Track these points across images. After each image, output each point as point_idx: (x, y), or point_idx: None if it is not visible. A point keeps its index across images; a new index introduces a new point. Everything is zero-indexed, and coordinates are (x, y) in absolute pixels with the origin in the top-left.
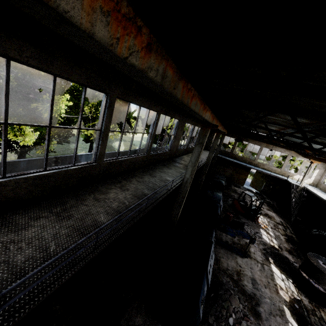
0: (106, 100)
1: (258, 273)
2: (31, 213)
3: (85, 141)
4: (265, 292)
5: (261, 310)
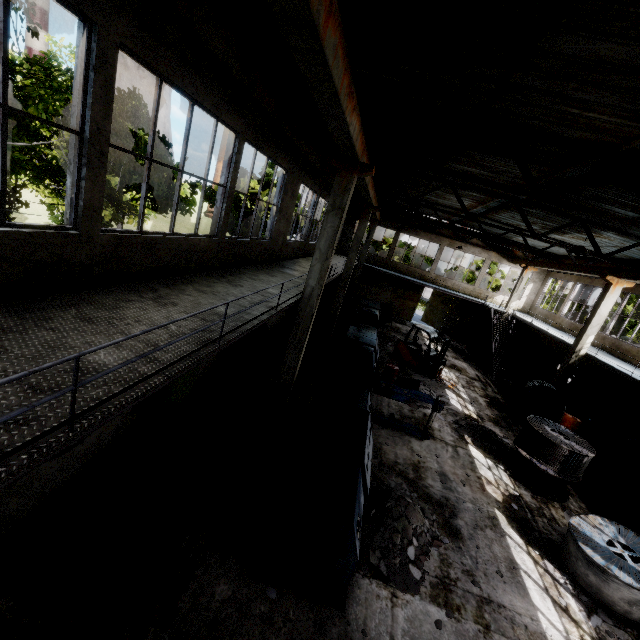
0: (88, 43)
1: (449, 462)
2: None
3: None
4: (463, 492)
5: (460, 524)
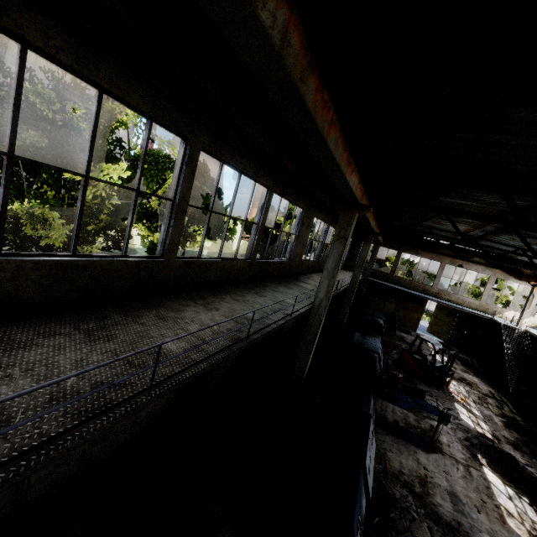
0: (185, 151)
1: (461, 482)
2: (41, 327)
3: (149, 252)
4: (478, 519)
5: None
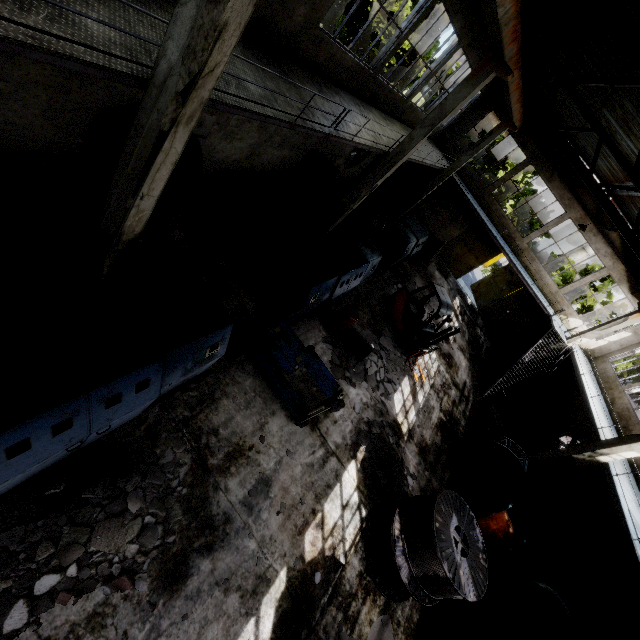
0: None
1: (297, 470)
2: None
3: None
4: (266, 521)
5: (200, 568)
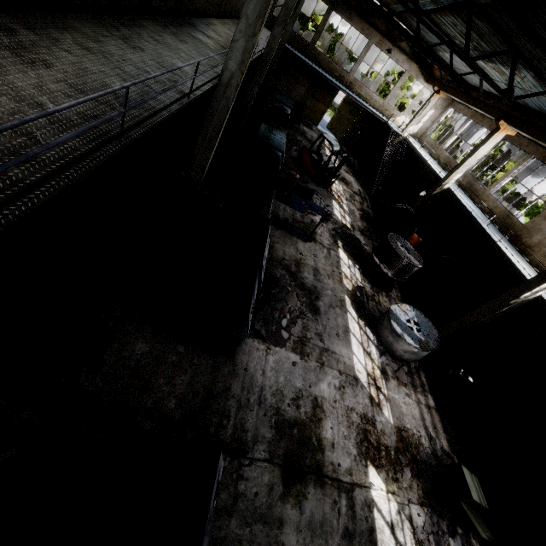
0: None
1: (323, 261)
2: None
3: None
4: (327, 283)
5: (320, 305)
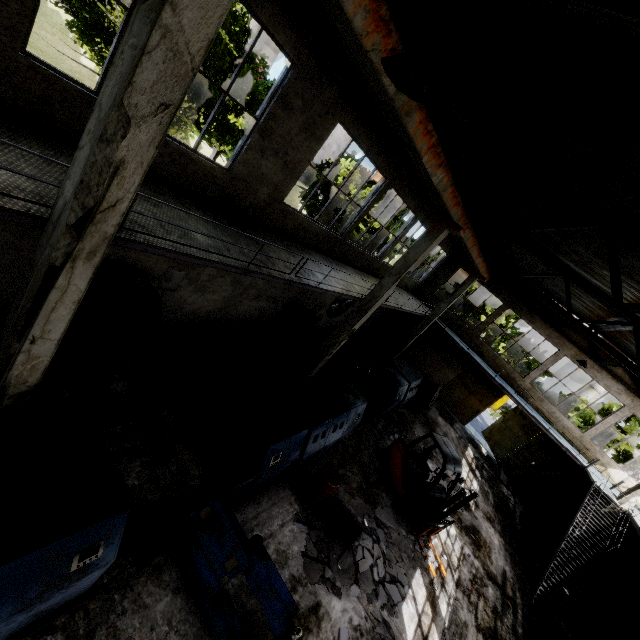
0: None
1: None
2: None
3: None
4: None
5: None
